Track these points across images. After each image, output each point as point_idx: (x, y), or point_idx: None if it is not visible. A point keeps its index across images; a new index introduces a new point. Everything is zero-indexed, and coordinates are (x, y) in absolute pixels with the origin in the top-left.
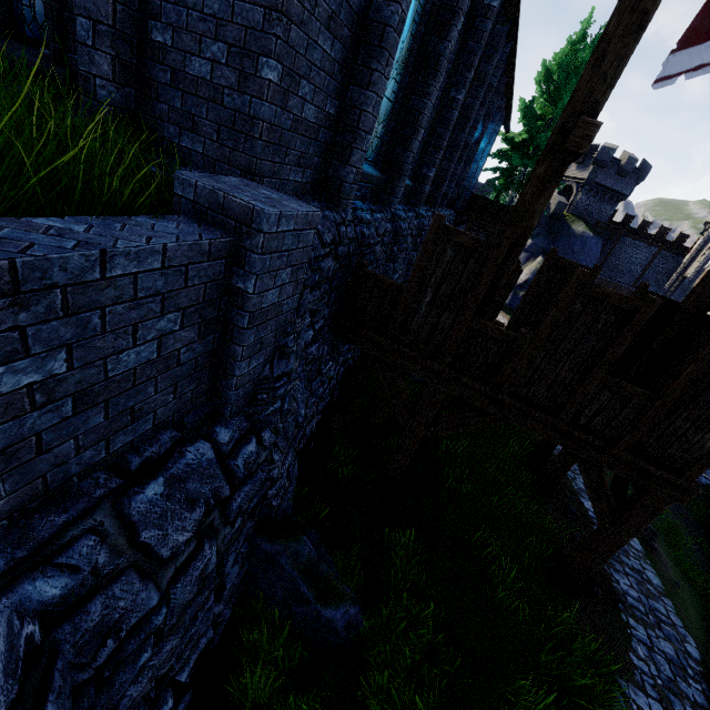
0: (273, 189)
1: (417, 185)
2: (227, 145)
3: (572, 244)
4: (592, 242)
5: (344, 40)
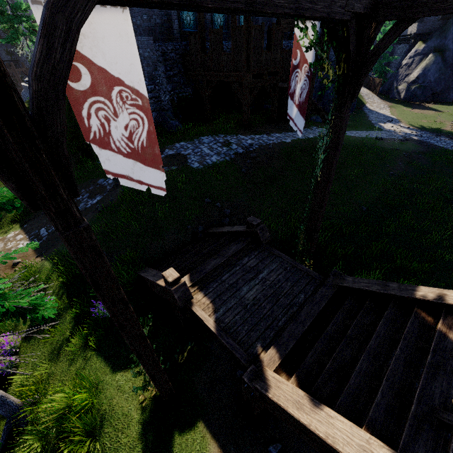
0: (155, 40)
1: None
2: (145, 35)
3: None
4: None
5: None
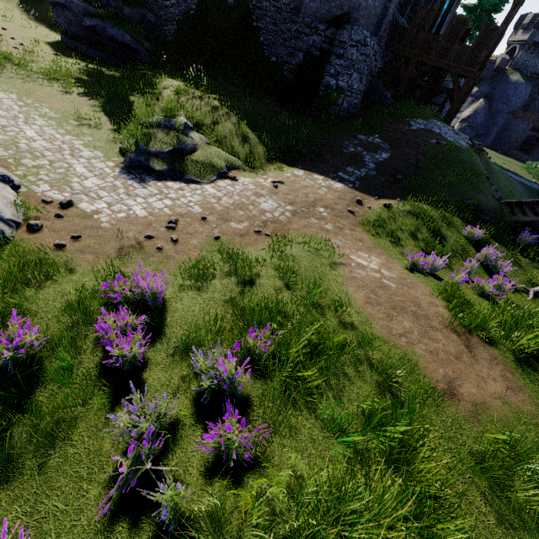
0: None
1: (412, 15)
2: None
3: (507, 89)
4: (523, 87)
5: None
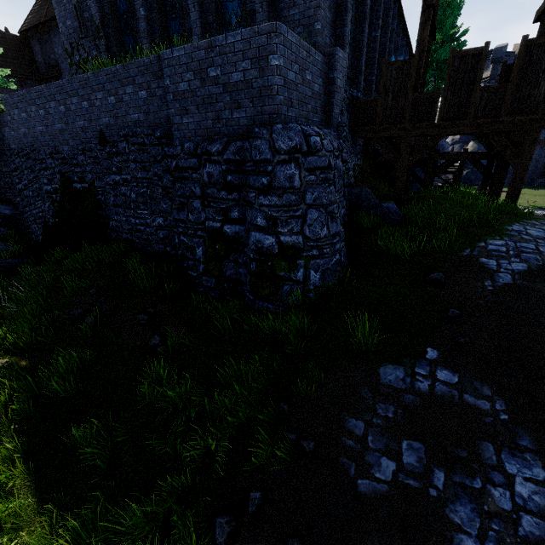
0: None
1: (367, 87)
2: None
3: None
4: None
5: (333, 14)
